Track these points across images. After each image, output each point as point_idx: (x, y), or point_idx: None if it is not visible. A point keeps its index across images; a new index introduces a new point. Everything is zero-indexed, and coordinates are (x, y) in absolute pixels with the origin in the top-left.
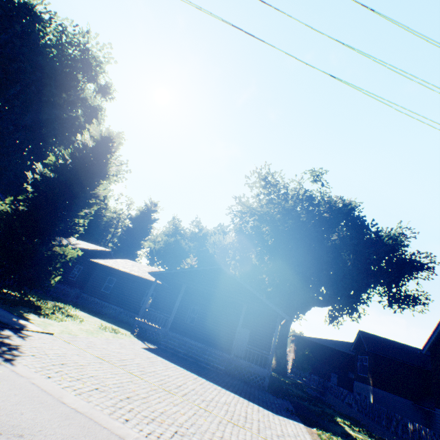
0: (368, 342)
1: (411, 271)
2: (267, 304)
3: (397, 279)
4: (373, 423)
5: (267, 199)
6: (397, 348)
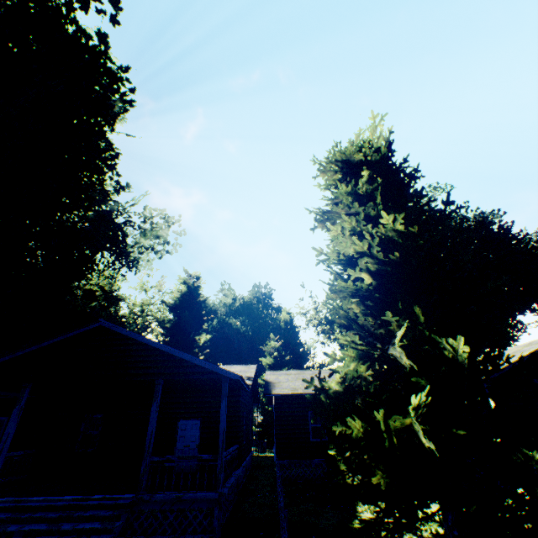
0: None
1: None
2: None
3: None
4: None
5: None
6: None
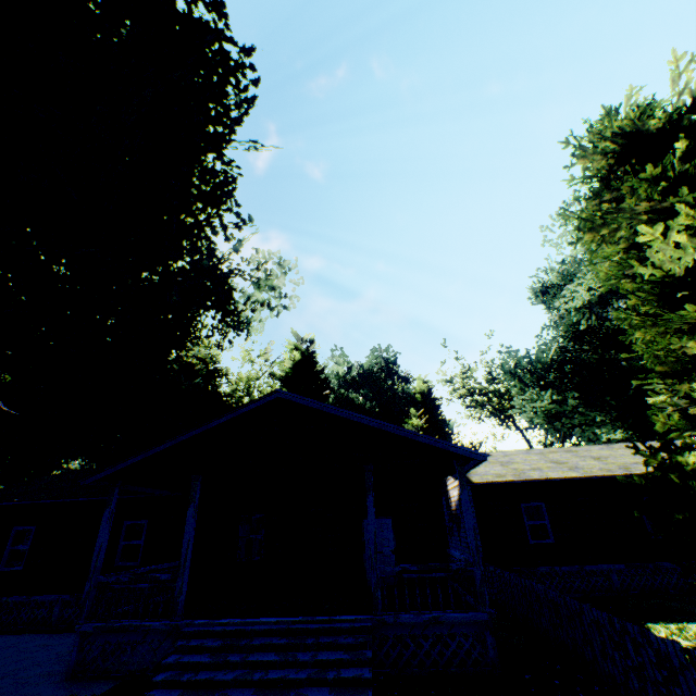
0: None
1: None
2: None
3: None
4: None
5: None
6: None
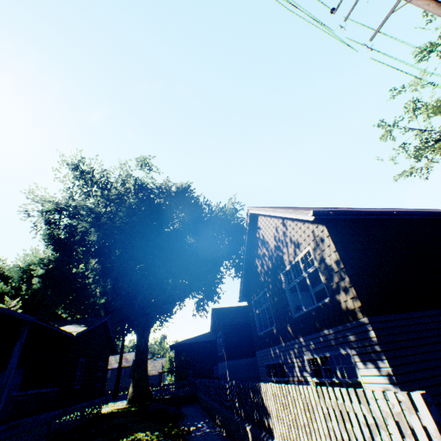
0: (219, 316)
1: (241, 236)
2: (3, 312)
3: (236, 248)
4: (214, 404)
5: (82, 190)
6: (244, 311)
